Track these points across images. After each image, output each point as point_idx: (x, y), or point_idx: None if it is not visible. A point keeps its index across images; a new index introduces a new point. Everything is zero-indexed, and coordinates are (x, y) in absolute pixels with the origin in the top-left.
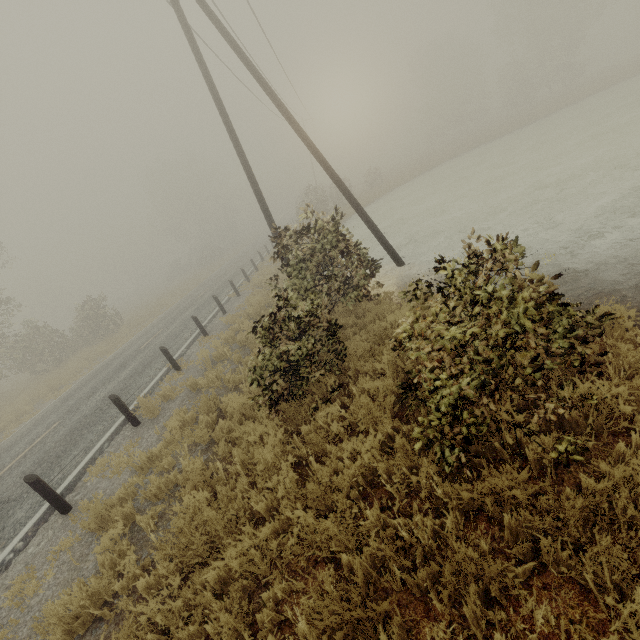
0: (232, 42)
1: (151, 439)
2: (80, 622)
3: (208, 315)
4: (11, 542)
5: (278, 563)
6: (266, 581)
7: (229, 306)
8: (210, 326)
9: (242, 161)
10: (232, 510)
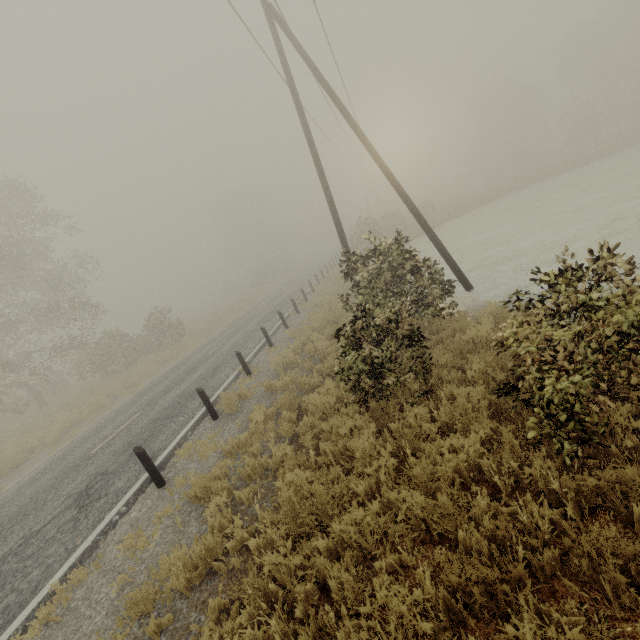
0: (327, 87)
1: (233, 431)
2: (198, 571)
3: (270, 329)
4: (116, 506)
5: (384, 540)
6: (372, 556)
7: (290, 322)
8: (273, 338)
9: (324, 188)
10: (337, 487)
